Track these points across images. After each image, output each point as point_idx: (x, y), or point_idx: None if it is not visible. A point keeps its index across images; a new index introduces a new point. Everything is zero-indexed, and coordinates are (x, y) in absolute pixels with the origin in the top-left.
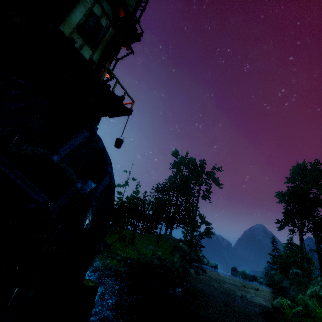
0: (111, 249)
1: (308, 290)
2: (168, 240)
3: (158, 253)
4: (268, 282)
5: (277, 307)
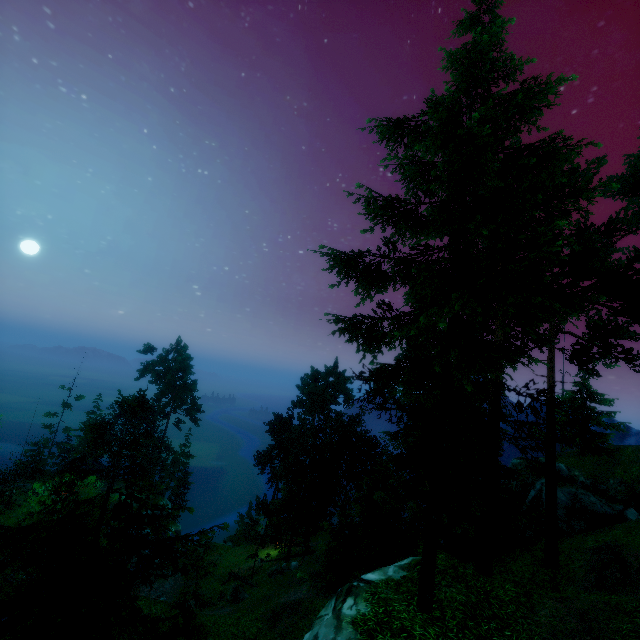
0: None
1: None
2: None
3: None
4: None
5: None
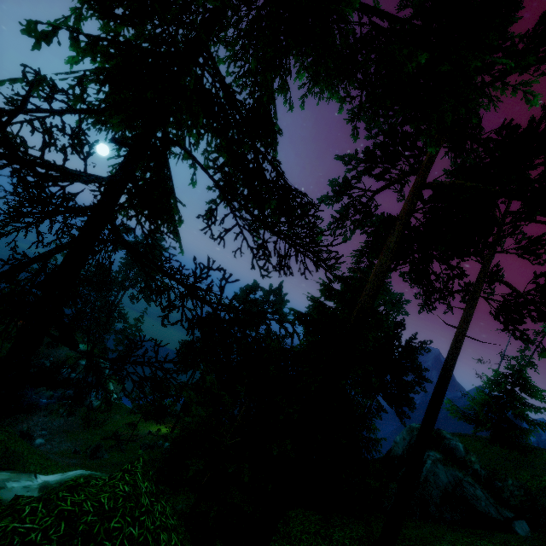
0: None
1: None
2: None
3: None
4: None
5: None
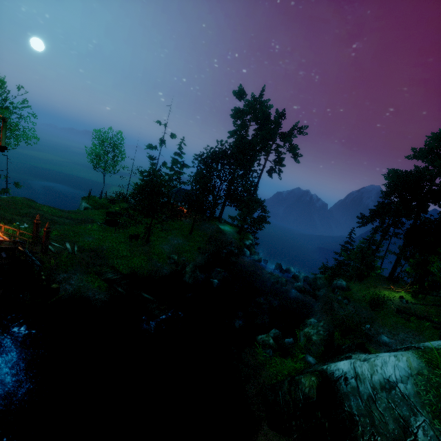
0: (107, 260)
1: (307, 328)
2: (206, 229)
3: (174, 257)
4: (304, 288)
5: (259, 342)
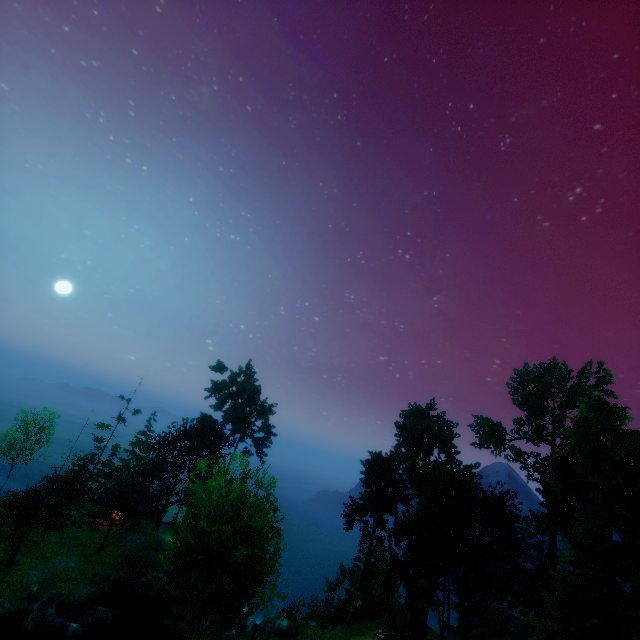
0: None
1: None
2: (129, 543)
3: (32, 588)
4: (232, 639)
5: None
